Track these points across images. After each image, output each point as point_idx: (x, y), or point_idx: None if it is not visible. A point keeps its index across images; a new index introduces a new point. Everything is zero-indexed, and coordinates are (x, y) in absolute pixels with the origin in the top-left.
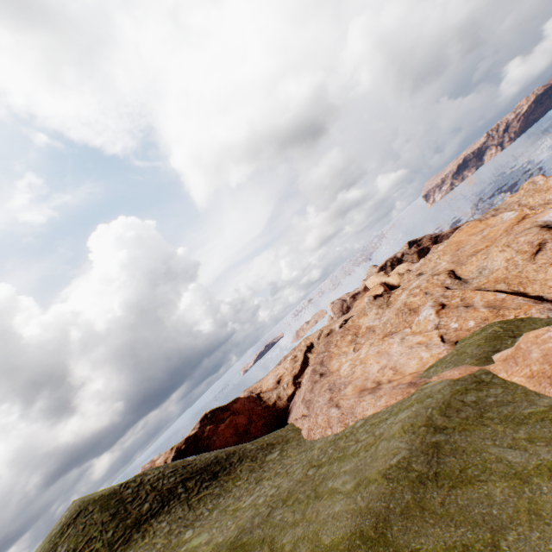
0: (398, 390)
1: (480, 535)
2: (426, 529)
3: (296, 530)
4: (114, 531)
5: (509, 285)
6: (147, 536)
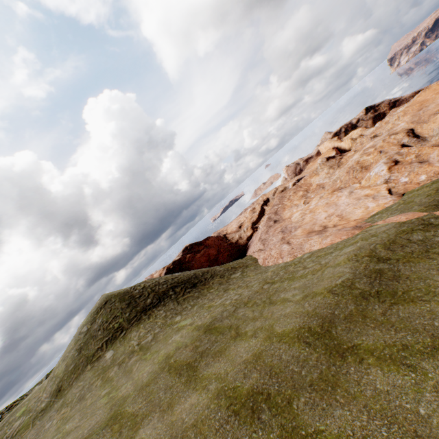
0: (343, 232)
1: (420, 339)
2: (367, 330)
3: (255, 323)
4: (129, 313)
5: None
6: (151, 317)
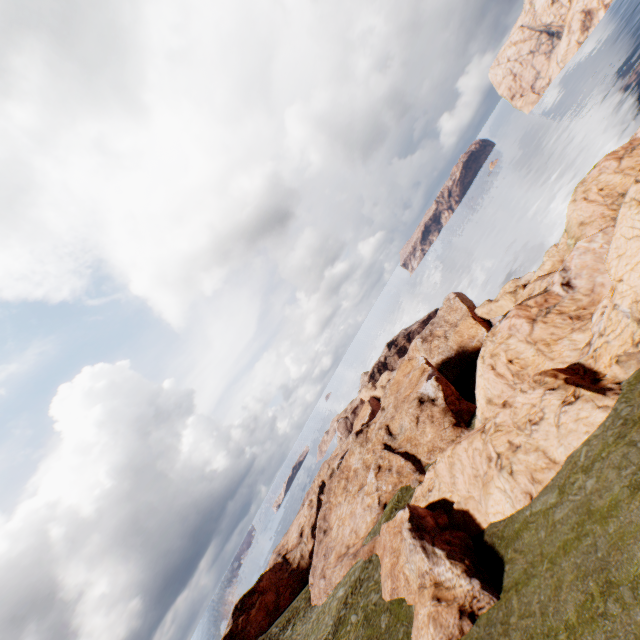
0: (348, 561)
1: None
2: None
3: None
4: None
5: (411, 446)
6: None
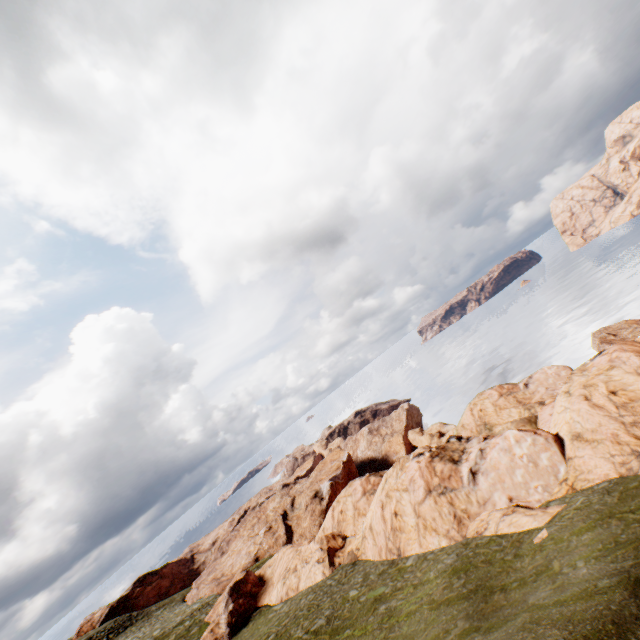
0: (214, 585)
1: None
2: None
3: None
4: None
5: (296, 523)
6: None
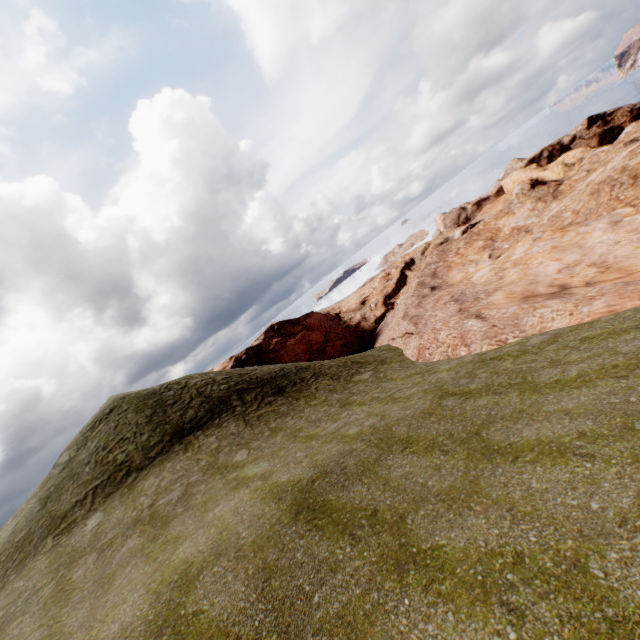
0: None
1: None
2: None
3: (467, 520)
4: (150, 436)
5: None
6: (189, 448)
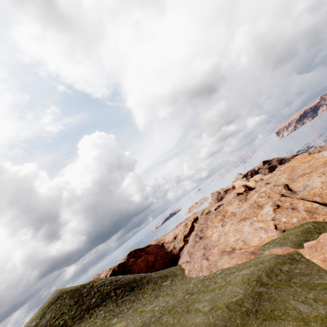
0: (244, 255)
1: None
2: None
3: None
4: (75, 311)
5: (322, 199)
6: (92, 317)
